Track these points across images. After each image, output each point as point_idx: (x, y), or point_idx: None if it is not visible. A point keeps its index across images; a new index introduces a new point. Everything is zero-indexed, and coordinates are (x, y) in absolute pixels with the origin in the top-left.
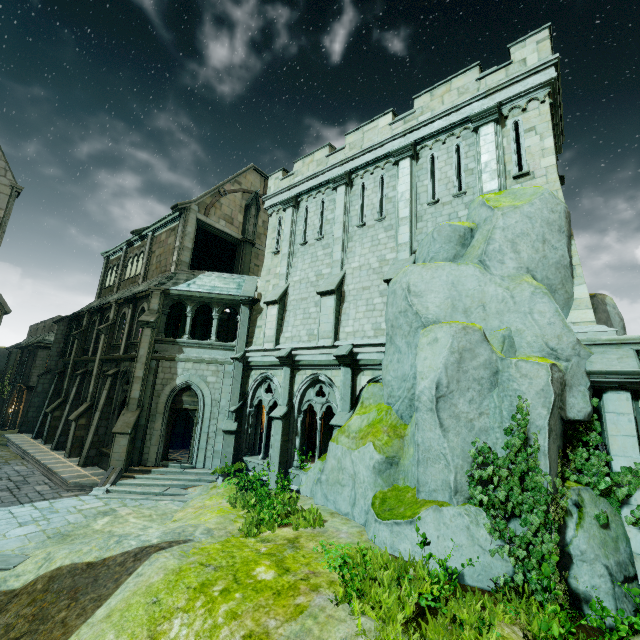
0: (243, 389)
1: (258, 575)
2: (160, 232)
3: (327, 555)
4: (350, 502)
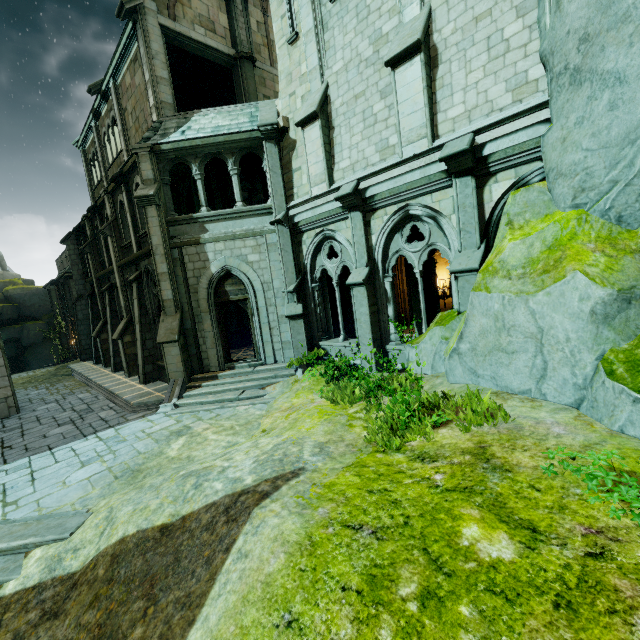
0: (297, 262)
1: (476, 548)
2: (121, 75)
3: (590, 483)
4: (532, 375)
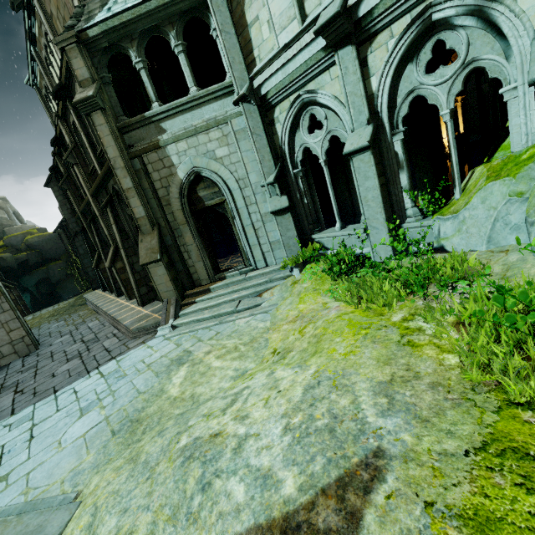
0: (272, 146)
1: None
2: None
3: None
4: None
